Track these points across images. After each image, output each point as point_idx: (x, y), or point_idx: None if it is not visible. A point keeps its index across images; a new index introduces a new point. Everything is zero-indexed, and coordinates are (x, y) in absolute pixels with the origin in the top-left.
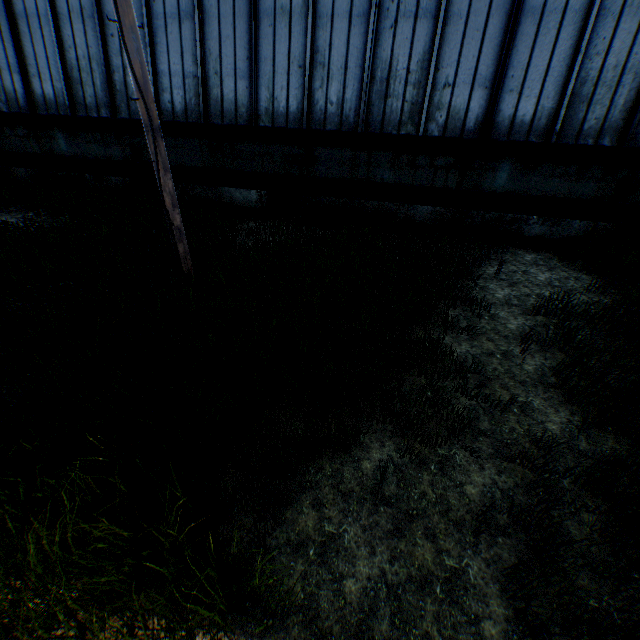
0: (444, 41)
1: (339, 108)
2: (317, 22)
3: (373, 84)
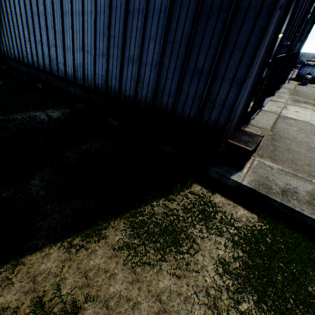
0: (58, 53)
1: (48, 66)
2: (43, 45)
3: (51, 61)
